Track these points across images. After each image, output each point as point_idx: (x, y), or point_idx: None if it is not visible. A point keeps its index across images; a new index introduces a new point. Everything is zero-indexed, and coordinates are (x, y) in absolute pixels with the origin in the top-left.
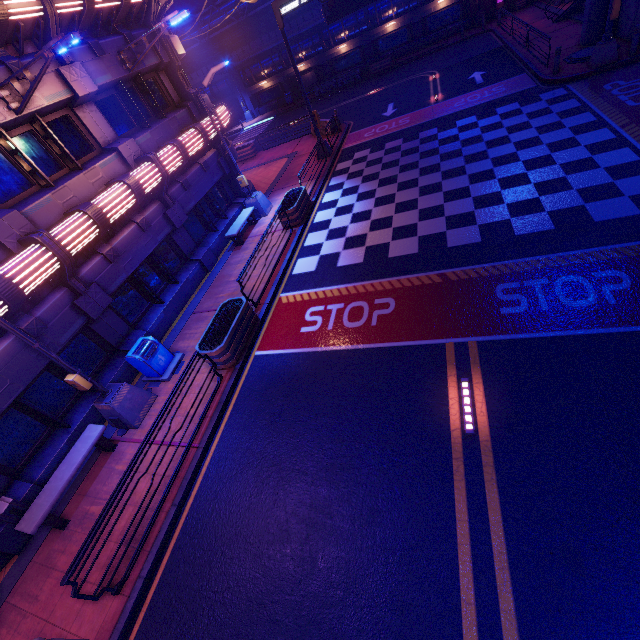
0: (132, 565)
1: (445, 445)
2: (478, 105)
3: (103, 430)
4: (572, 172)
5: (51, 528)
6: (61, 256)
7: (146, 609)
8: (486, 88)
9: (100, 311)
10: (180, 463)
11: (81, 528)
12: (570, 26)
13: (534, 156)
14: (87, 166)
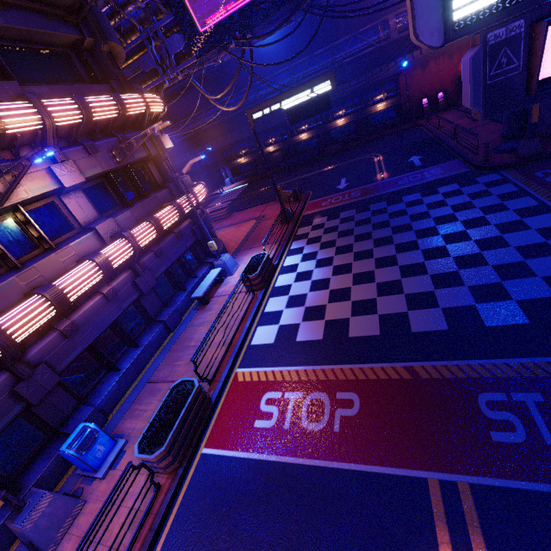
0: None
1: None
2: (420, 184)
3: None
4: (530, 256)
5: None
6: (3, 346)
7: None
8: (425, 170)
9: (43, 394)
10: None
11: None
12: (489, 124)
13: (485, 236)
14: (62, 245)
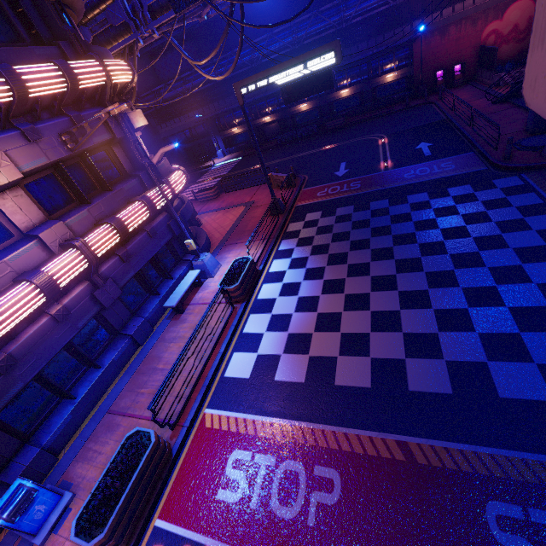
0: None
1: None
2: (428, 180)
3: None
4: None
5: None
6: None
7: None
8: (435, 162)
9: None
10: None
11: None
12: (510, 109)
13: (501, 263)
14: None
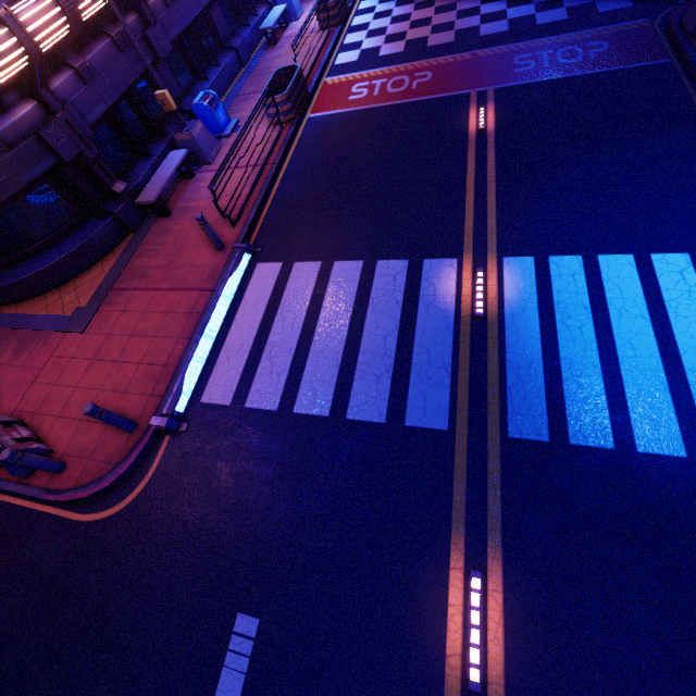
0: (240, 216)
1: (464, 139)
2: None
3: (187, 153)
4: None
5: (156, 218)
6: None
7: (256, 235)
8: None
9: (165, 54)
10: (261, 172)
11: (185, 213)
12: None
13: None
14: None
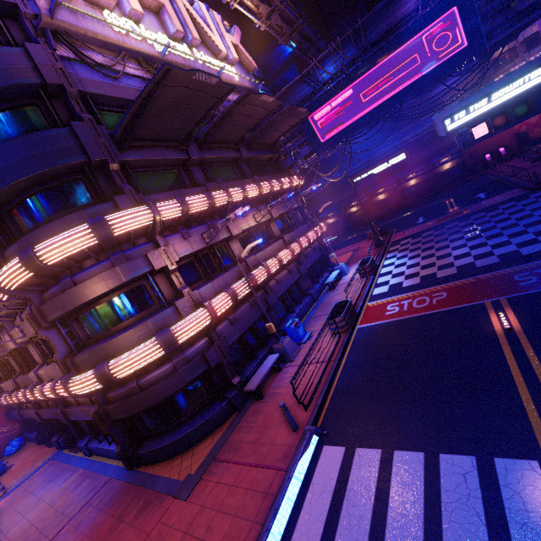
0: (310, 401)
1: (493, 336)
2: (485, 207)
3: (278, 356)
4: None
5: (254, 400)
6: (269, 272)
7: (322, 417)
8: (489, 199)
9: (273, 304)
10: (326, 366)
11: (272, 397)
12: None
13: (530, 222)
14: (272, 243)
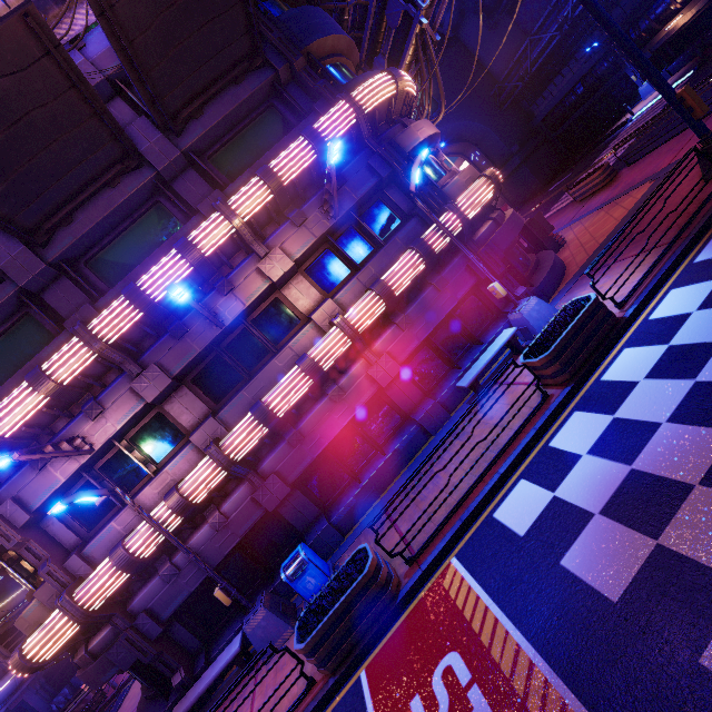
0: None
1: None
2: None
3: (237, 651)
4: None
5: None
6: (223, 465)
7: None
8: None
9: (276, 502)
10: None
11: None
12: None
13: None
14: (283, 347)
